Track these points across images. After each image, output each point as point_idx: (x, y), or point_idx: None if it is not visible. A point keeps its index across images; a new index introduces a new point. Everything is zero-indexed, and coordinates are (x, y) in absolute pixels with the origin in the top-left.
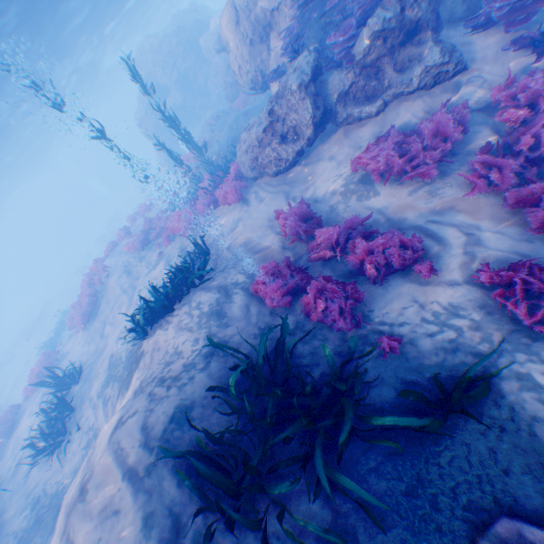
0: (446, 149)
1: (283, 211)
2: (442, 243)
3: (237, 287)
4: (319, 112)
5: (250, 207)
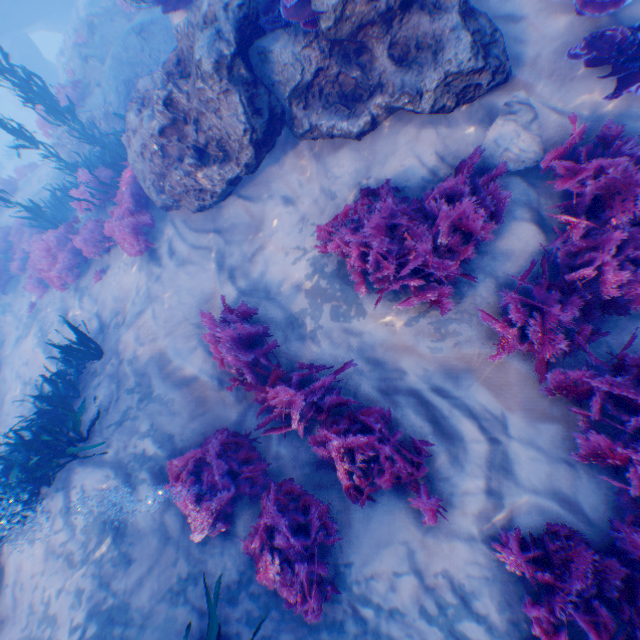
0: (469, 258)
1: (212, 317)
2: (454, 443)
3: (146, 470)
4: (260, 119)
5: (162, 271)
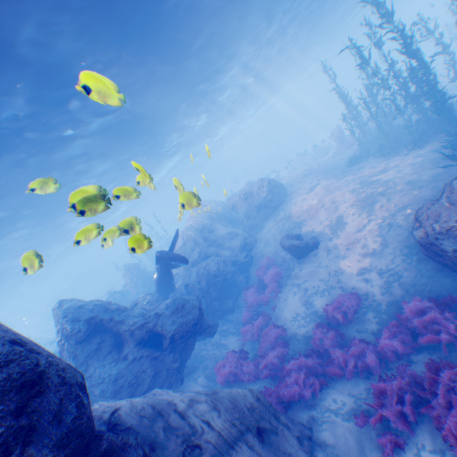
0: None
1: None
2: None
3: None
4: None
5: None
